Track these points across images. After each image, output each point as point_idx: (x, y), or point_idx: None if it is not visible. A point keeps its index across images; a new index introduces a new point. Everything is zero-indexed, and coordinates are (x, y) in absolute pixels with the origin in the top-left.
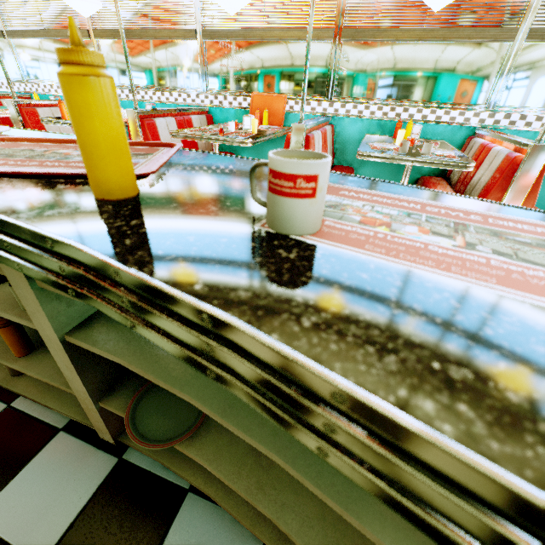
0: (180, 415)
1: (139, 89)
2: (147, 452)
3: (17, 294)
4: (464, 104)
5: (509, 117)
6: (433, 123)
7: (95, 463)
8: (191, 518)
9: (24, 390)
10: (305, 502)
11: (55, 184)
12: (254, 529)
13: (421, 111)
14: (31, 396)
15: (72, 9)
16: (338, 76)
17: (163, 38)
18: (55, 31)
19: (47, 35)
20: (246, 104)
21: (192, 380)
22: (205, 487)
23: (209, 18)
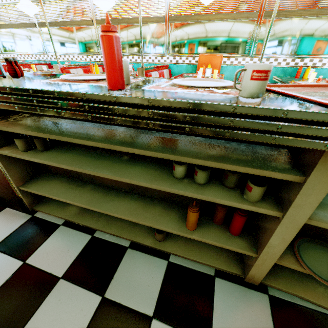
0: None
1: (123, 55)
2: (286, 290)
3: (300, 192)
4: None
5: None
6: (320, 68)
7: (256, 299)
8: None
9: (173, 250)
10: None
11: None
12: None
13: (312, 61)
14: (181, 254)
15: (83, 8)
16: (257, 41)
17: (143, 23)
18: (70, 22)
19: (65, 24)
20: (194, 61)
21: None
22: None
23: (175, 9)
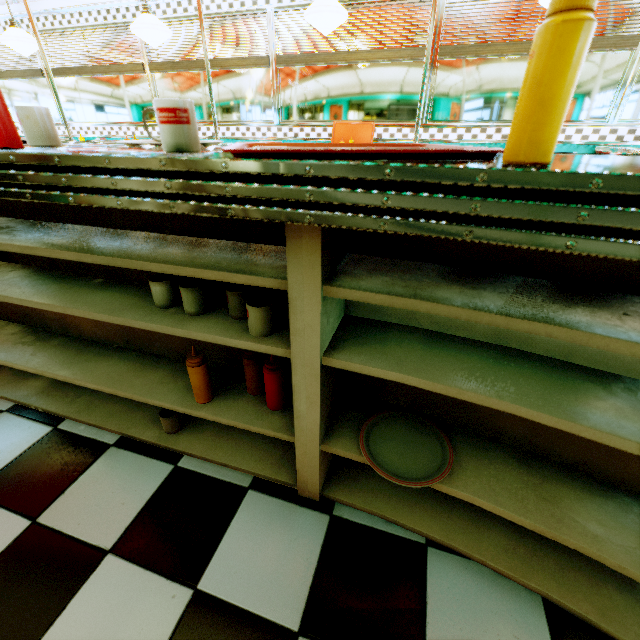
0: (421, 452)
1: (200, 126)
2: (363, 506)
3: (290, 307)
4: (581, 120)
5: (634, 132)
6: None
7: (306, 522)
8: (444, 574)
9: (188, 448)
10: (618, 533)
11: (432, 161)
12: (527, 580)
13: None
14: (201, 454)
15: (126, 42)
16: (434, 98)
17: (231, 68)
18: (104, 67)
19: (94, 71)
20: (326, 135)
21: (503, 390)
22: (448, 539)
23: (285, 43)
